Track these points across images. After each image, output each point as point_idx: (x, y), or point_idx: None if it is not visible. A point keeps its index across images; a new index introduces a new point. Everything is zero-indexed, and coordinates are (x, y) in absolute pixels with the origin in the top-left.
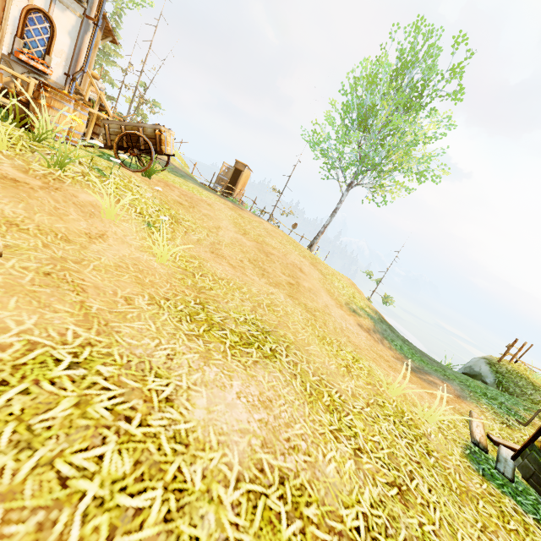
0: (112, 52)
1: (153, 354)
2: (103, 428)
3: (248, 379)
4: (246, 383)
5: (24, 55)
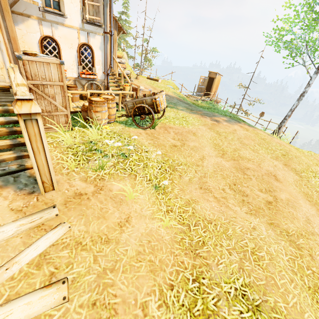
0: (127, 28)
1: None
2: None
3: None
4: None
5: (83, 74)
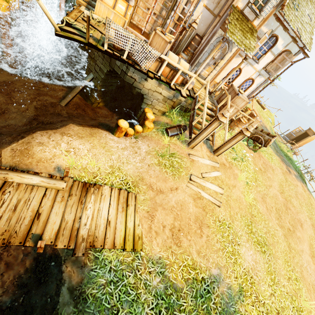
0: None
1: (238, 232)
2: (230, 241)
3: (254, 253)
4: (253, 253)
5: None
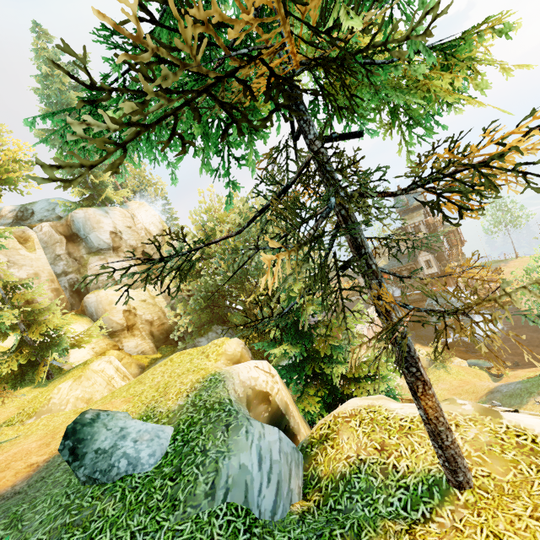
0: None
1: None
2: None
3: None
4: None
5: None
